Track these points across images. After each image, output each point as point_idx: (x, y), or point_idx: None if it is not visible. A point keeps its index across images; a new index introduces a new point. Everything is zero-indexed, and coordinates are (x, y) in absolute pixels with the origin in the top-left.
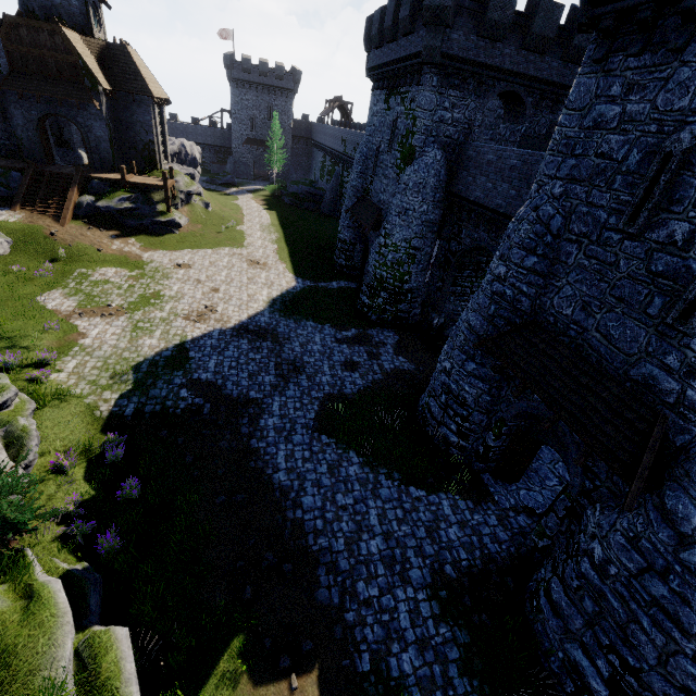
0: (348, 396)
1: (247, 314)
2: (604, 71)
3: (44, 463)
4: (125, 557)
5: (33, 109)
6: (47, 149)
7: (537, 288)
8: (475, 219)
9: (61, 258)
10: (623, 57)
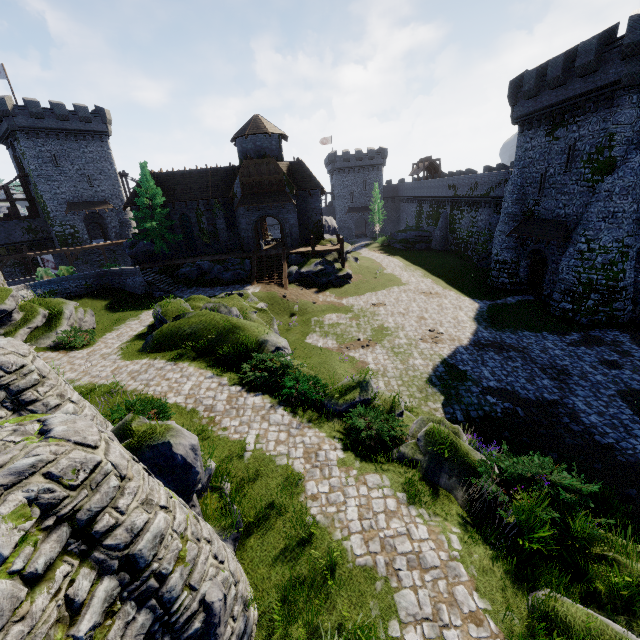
0: None
1: (468, 332)
2: None
3: None
4: None
5: (252, 216)
6: (257, 241)
7: None
8: None
9: (295, 312)
10: None
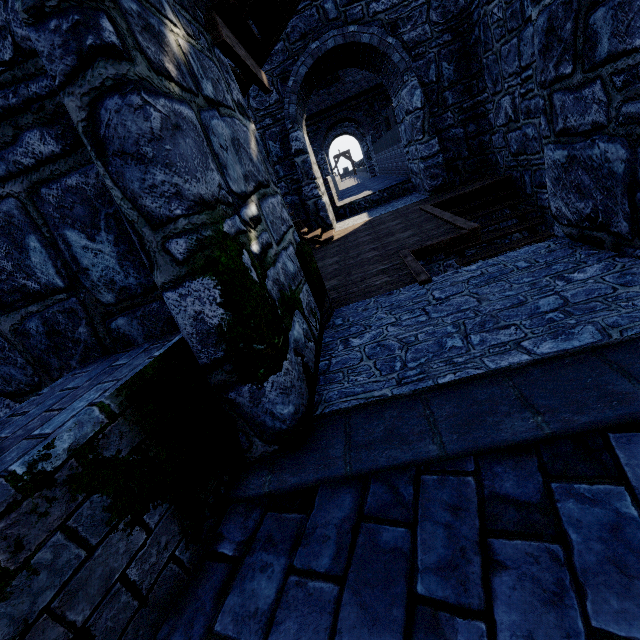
0: None
1: None
2: None
3: None
4: None
5: None
6: None
7: None
8: None
9: None
10: None
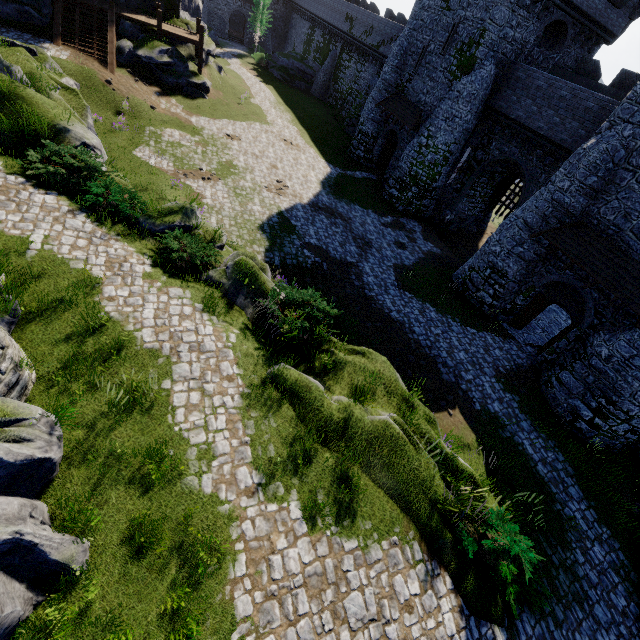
0: (409, 267)
1: (311, 193)
2: None
3: None
4: None
5: None
6: None
7: (589, 200)
8: (509, 135)
9: (124, 111)
10: None
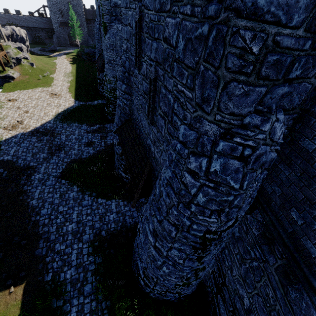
0: (82, 159)
1: (40, 123)
2: None
3: None
4: None
5: None
6: None
7: (130, 101)
8: None
9: None
10: None
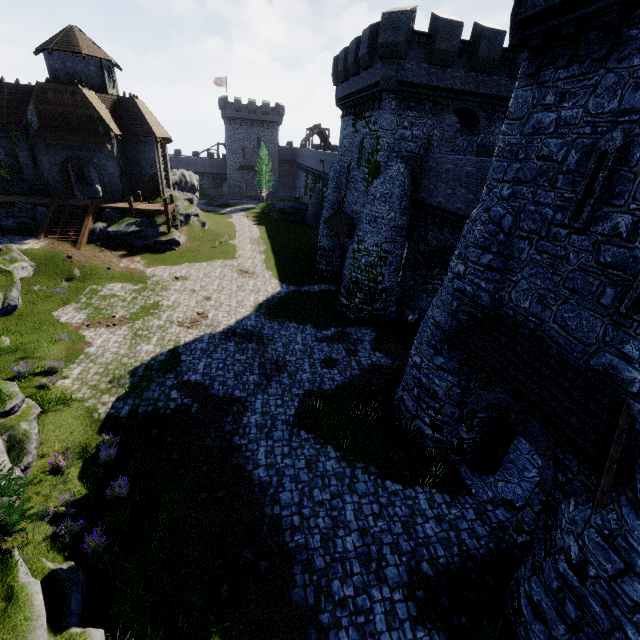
0: (327, 392)
1: (235, 319)
2: (537, 83)
3: (43, 464)
4: (110, 555)
5: (57, 155)
6: (68, 186)
7: (495, 283)
8: (439, 222)
9: (76, 277)
10: (554, 69)
